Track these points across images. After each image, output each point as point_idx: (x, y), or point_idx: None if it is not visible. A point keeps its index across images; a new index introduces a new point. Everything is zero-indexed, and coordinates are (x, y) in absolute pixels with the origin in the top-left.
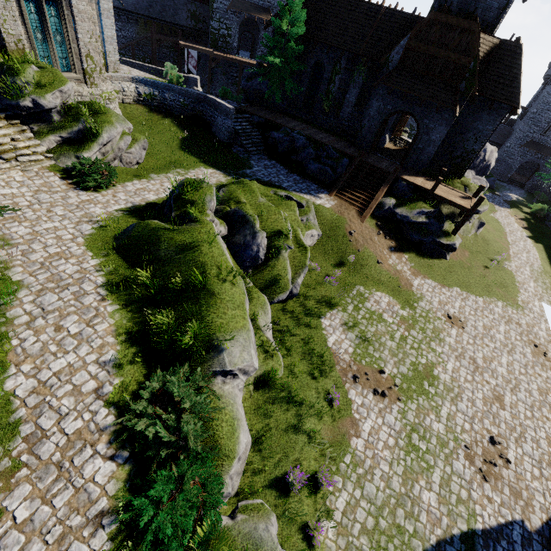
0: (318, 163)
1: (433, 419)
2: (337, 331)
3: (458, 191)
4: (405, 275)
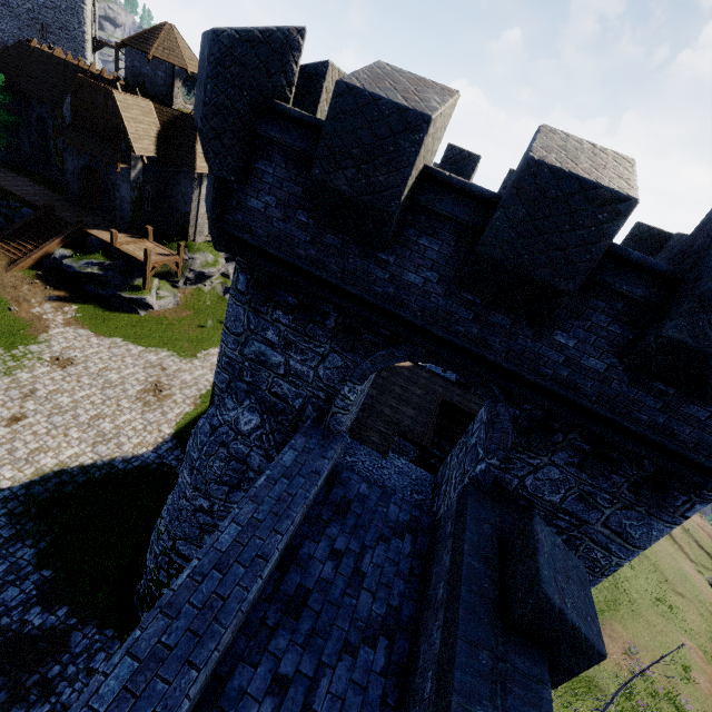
0: None
1: None
2: None
3: (166, 249)
4: (50, 323)
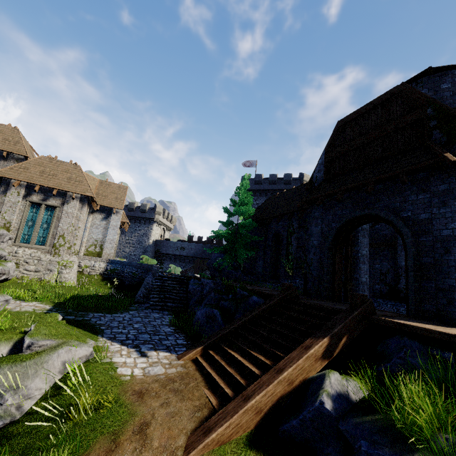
0: (208, 305)
1: None
2: None
3: None
4: None
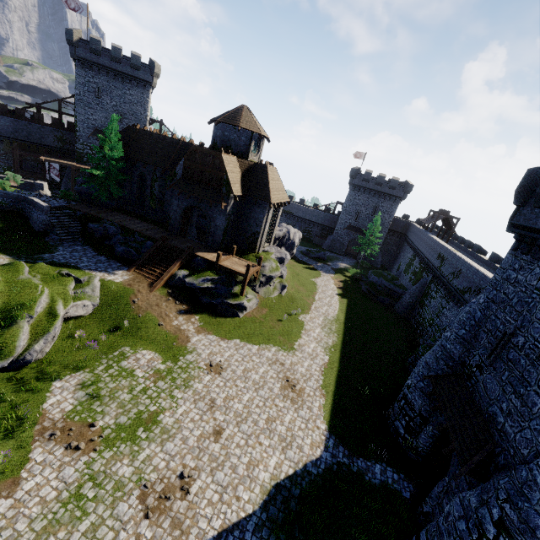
0: (124, 246)
1: (125, 464)
2: (67, 391)
3: (247, 262)
4: (187, 333)
